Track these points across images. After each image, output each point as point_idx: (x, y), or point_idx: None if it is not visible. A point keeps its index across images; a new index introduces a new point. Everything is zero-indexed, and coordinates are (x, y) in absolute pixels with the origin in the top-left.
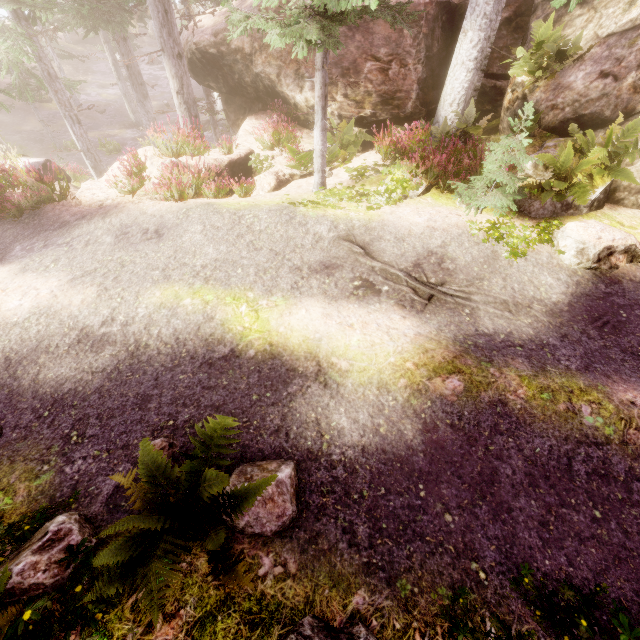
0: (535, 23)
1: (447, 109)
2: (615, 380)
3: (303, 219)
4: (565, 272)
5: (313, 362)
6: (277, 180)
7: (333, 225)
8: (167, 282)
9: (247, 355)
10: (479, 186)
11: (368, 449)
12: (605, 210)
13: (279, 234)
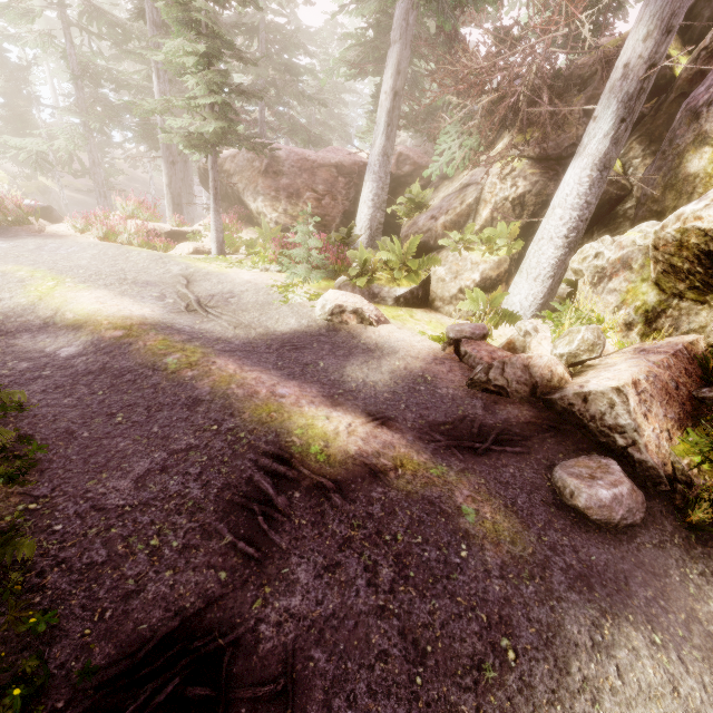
0: (413, 184)
1: (359, 233)
2: (232, 357)
3: (169, 261)
4: (309, 319)
5: (54, 312)
6: (198, 248)
7: (186, 268)
8: (27, 265)
9: (18, 300)
10: (300, 263)
11: (17, 346)
12: (417, 310)
13: (143, 265)
